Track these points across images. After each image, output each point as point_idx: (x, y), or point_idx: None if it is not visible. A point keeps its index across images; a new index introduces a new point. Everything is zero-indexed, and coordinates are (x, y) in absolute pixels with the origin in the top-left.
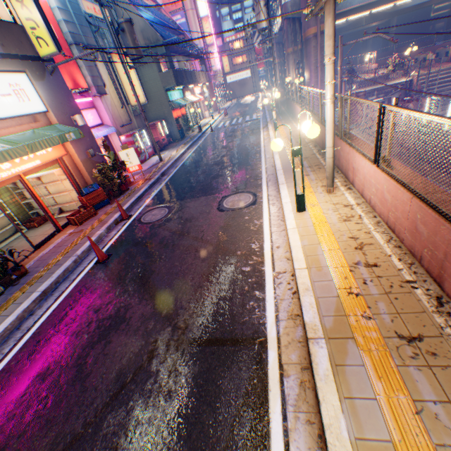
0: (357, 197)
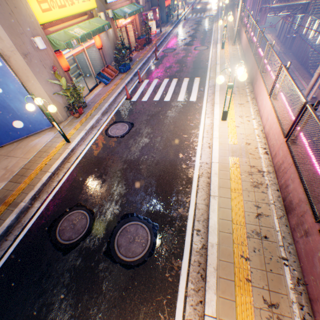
0: (240, 47)
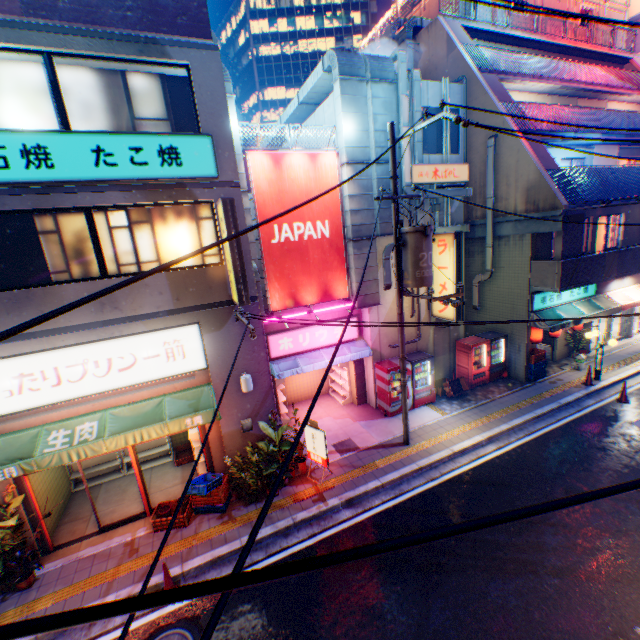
0: None
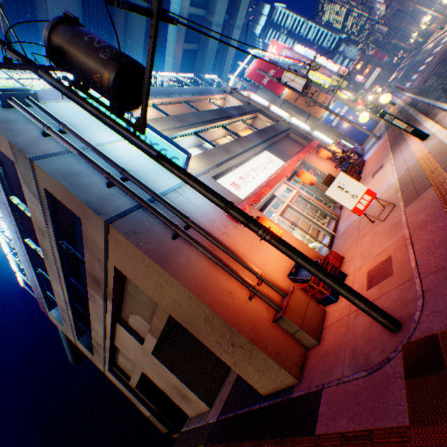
0: None
